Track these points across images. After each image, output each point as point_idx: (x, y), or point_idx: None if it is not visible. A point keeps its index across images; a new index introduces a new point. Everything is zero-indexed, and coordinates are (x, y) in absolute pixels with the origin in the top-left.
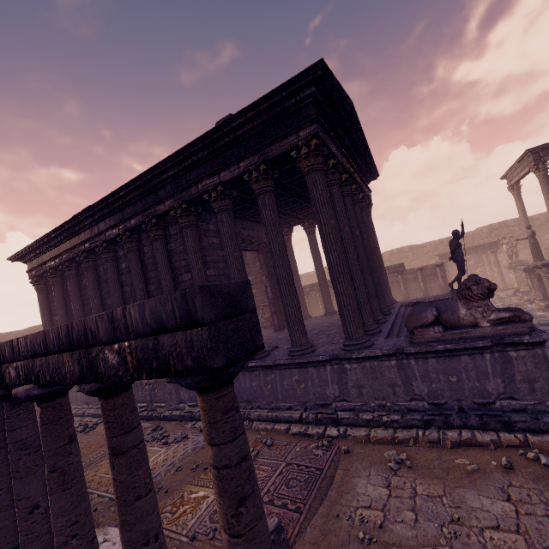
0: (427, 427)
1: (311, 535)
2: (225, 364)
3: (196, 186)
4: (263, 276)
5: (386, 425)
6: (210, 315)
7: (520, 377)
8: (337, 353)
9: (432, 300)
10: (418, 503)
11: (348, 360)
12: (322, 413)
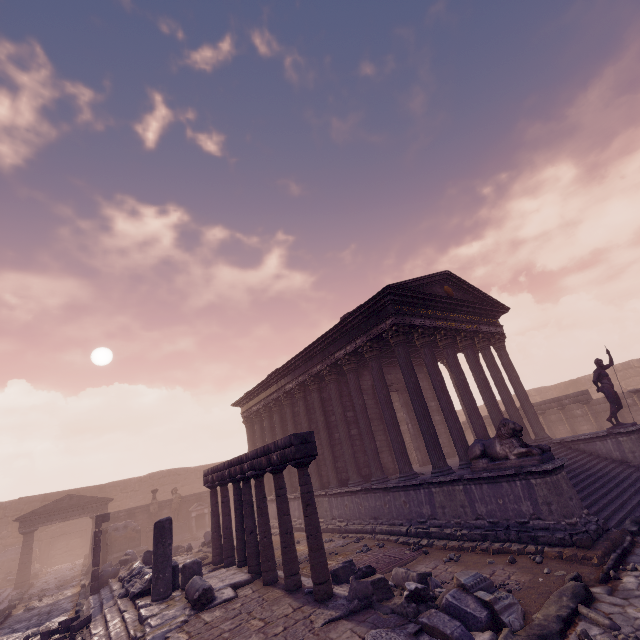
0: (484, 540)
1: None
2: (300, 457)
3: (334, 356)
4: (404, 413)
5: (459, 538)
6: (296, 442)
7: (541, 501)
8: (424, 479)
9: (585, 437)
10: (442, 573)
11: (433, 485)
12: (420, 528)
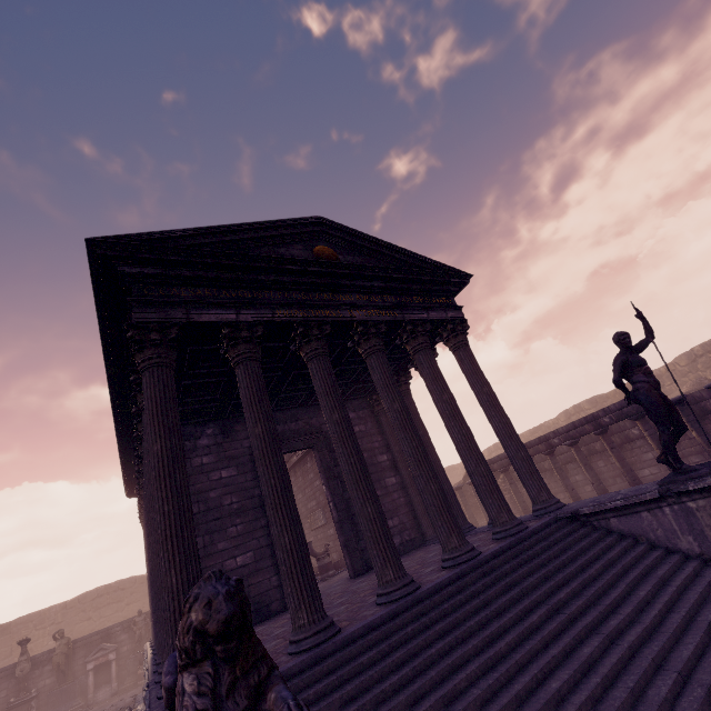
0: None
1: None
2: None
3: None
4: (323, 485)
5: None
6: None
7: None
8: None
9: (617, 505)
10: None
11: None
12: None
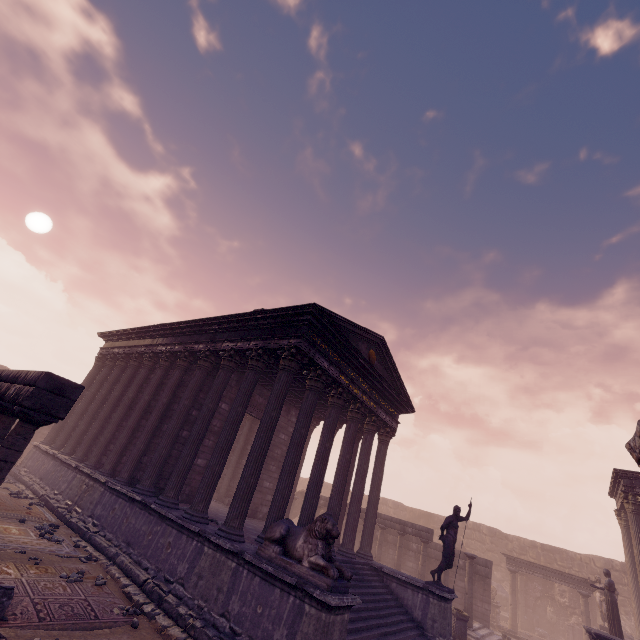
0: None
1: (25, 633)
2: (29, 407)
3: (222, 343)
4: None
5: (187, 627)
6: (42, 384)
7: (299, 638)
8: (206, 530)
9: (402, 578)
10: None
11: (209, 543)
12: (159, 587)
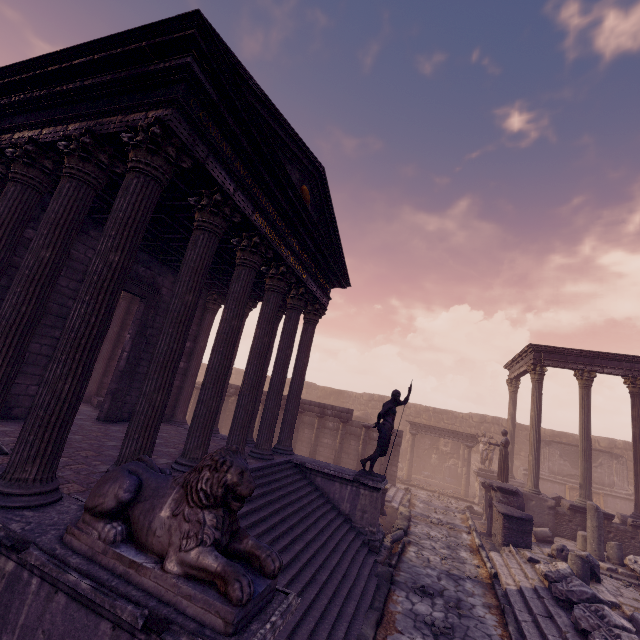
0: None
1: None
2: None
3: (13, 134)
4: (129, 334)
5: None
6: None
7: None
8: None
9: (329, 473)
10: None
11: None
12: None
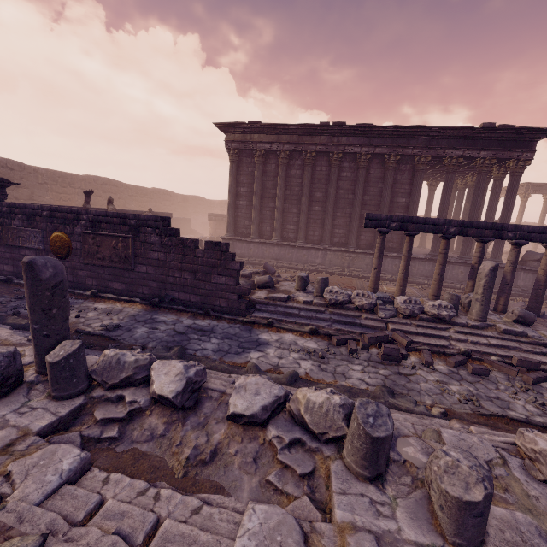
0: (519, 297)
1: None
2: None
3: (444, 150)
4: None
5: None
6: None
7: None
8: None
9: None
10: None
11: None
12: None
